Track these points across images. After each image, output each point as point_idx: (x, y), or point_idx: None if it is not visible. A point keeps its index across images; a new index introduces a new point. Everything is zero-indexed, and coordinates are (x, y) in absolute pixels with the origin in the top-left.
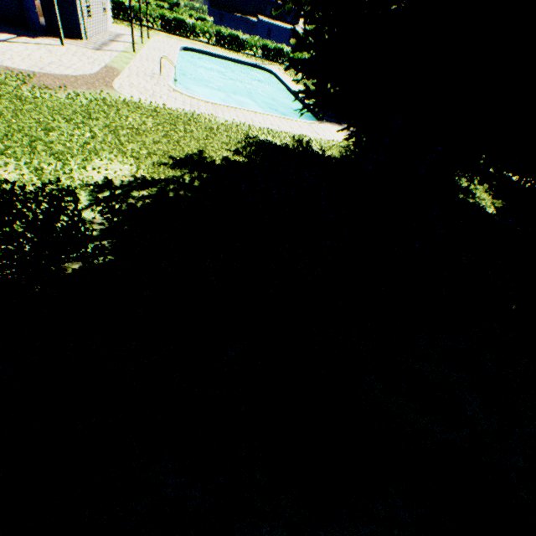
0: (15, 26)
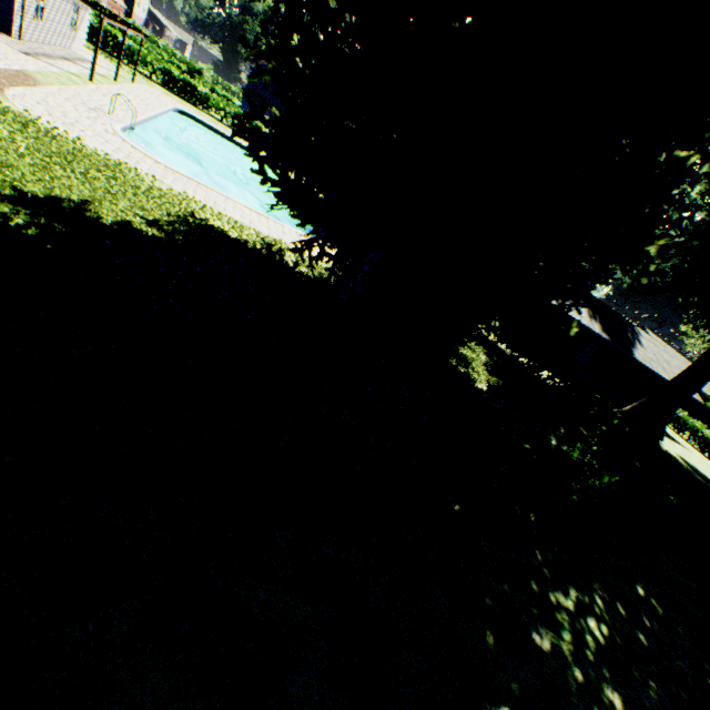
0: None
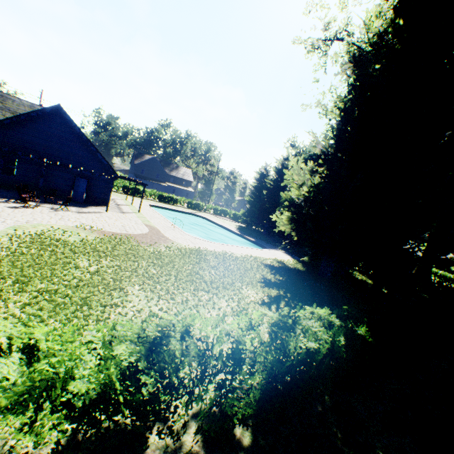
0: (64, 199)
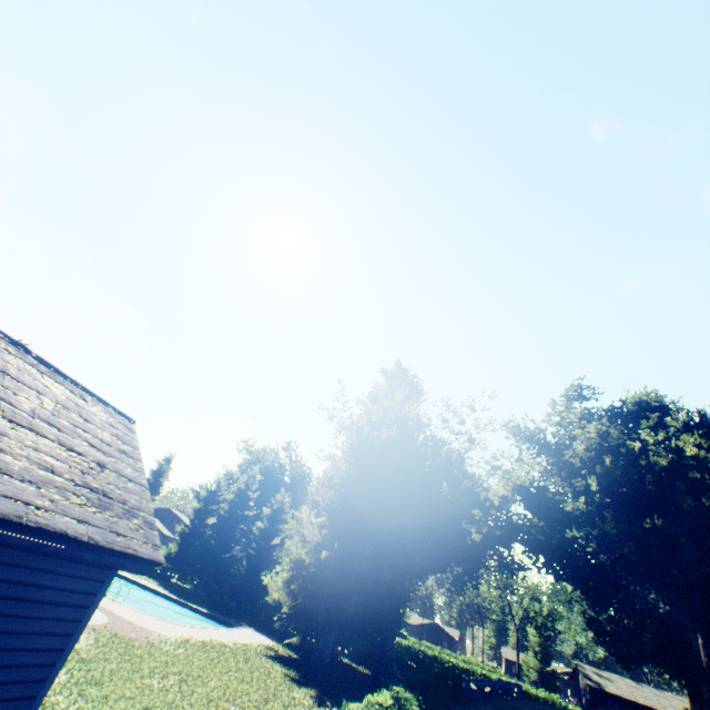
0: None
